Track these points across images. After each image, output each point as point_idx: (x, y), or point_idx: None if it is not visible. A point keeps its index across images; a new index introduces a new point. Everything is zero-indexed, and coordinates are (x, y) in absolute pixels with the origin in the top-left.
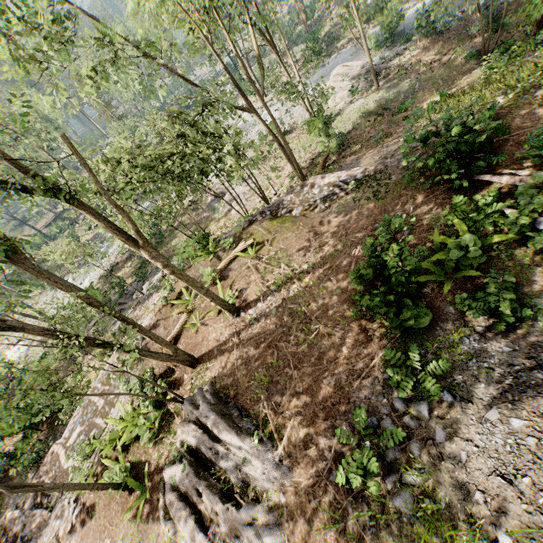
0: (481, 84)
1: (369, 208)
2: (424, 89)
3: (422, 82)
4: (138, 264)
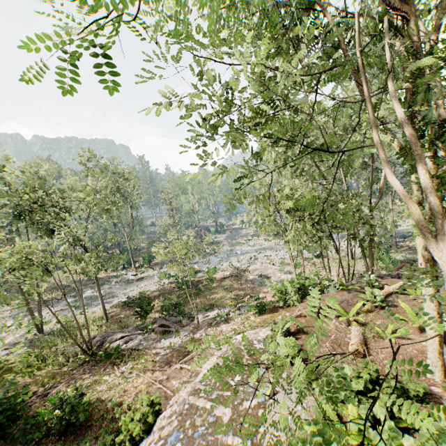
0: None
1: None
2: None
3: None
4: None
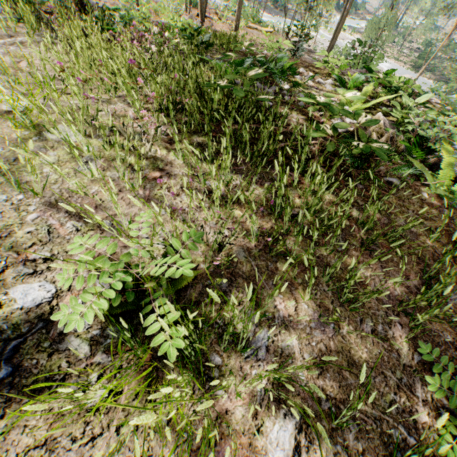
0: None
1: None
2: None
3: None
4: None
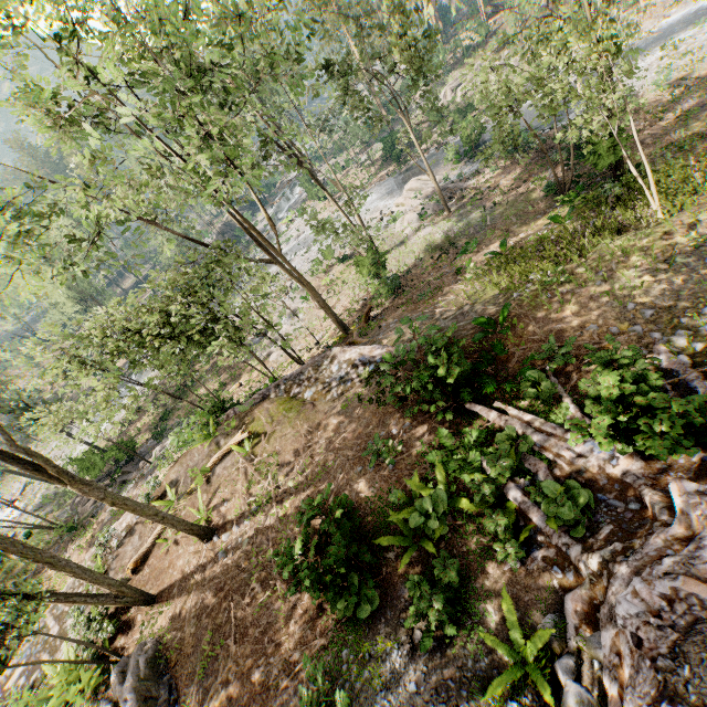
0: (535, 245)
1: (369, 414)
2: (496, 224)
3: (495, 215)
4: (160, 414)
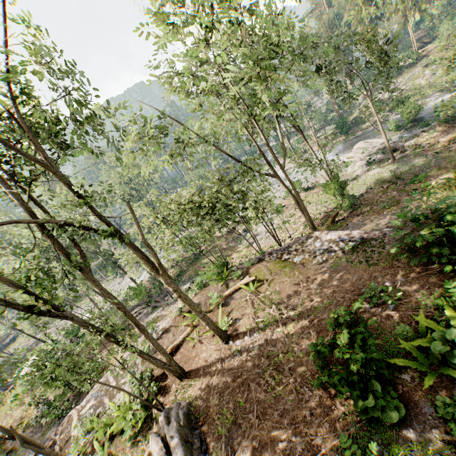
0: None
1: (360, 271)
2: (440, 165)
3: (437, 159)
4: (178, 272)
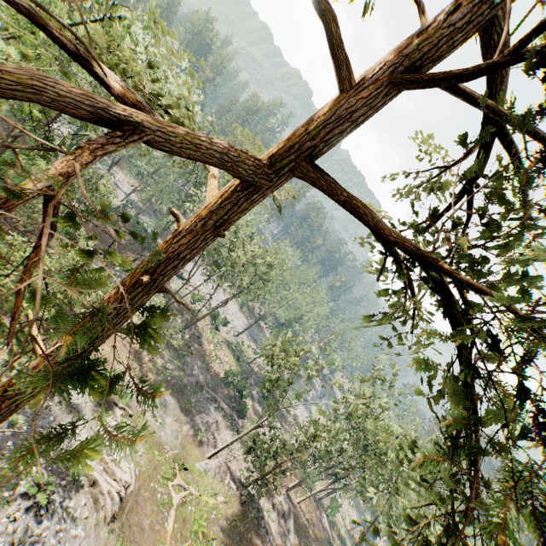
0: None
1: None
2: None
3: None
4: None
